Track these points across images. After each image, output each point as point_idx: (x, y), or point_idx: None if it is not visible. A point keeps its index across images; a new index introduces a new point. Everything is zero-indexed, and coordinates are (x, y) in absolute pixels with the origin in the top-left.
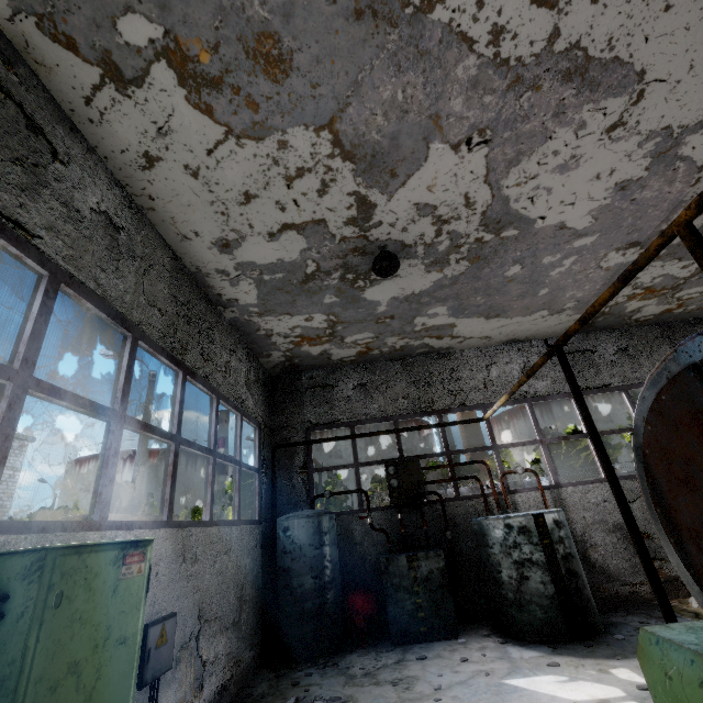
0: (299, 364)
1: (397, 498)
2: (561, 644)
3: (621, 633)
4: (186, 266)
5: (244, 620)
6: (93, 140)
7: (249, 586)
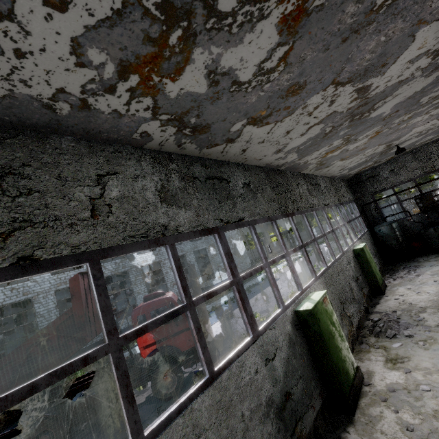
0: (359, 173)
1: (423, 210)
2: None
3: None
4: (328, 177)
5: (376, 254)
6: (318, 174)
7: (374, 247)
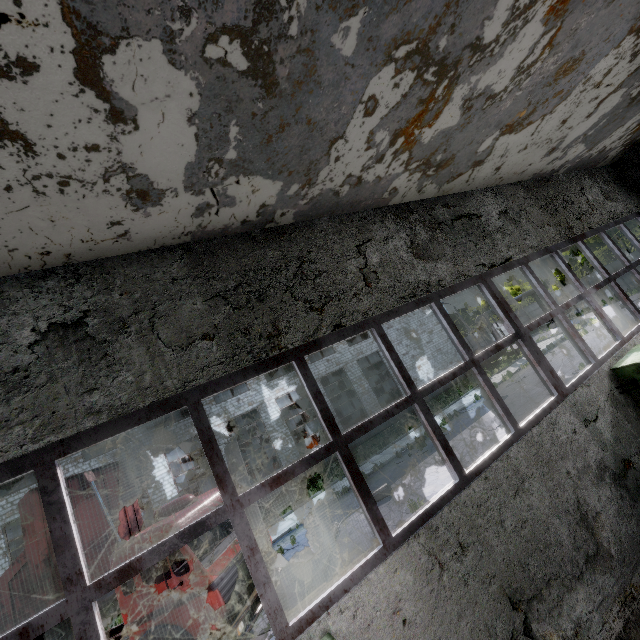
0: None
1: None
2: None
3: None
4: (525, 180)
5: None
6: (470, 188)
7: None
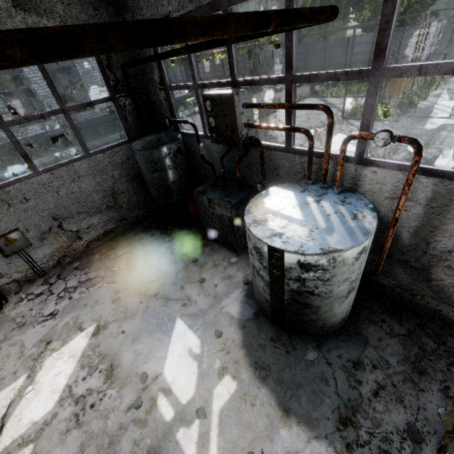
0: None
1: (215, 139)
2: (266, 318)
3: (329, 351)
4: None
5: (124, 201)
6: None
7: (126, 184)
